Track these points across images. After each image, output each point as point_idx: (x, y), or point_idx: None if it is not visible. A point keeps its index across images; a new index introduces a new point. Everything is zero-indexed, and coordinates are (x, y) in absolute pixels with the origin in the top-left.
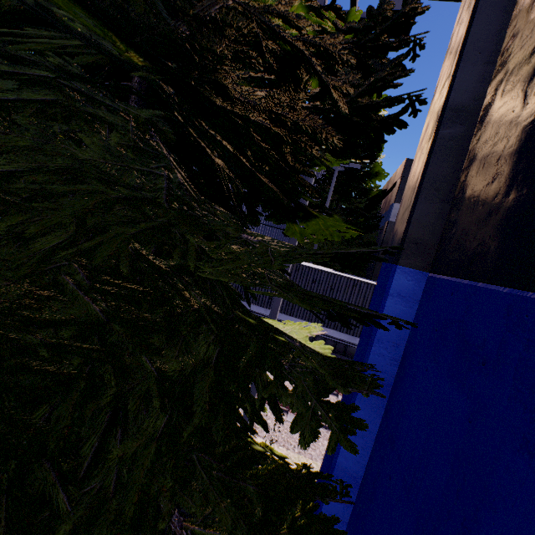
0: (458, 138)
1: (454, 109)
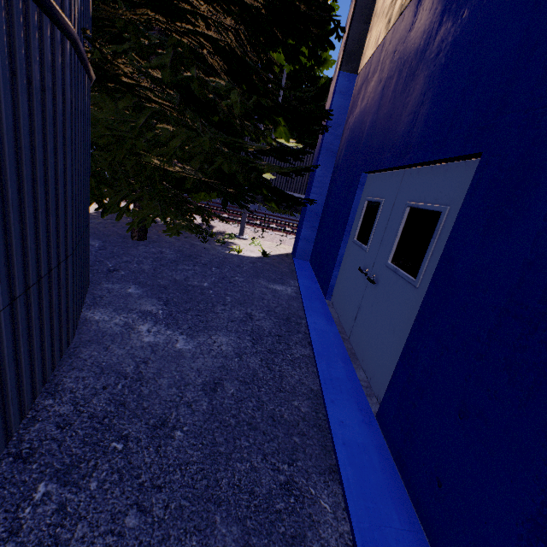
0: None
1: None
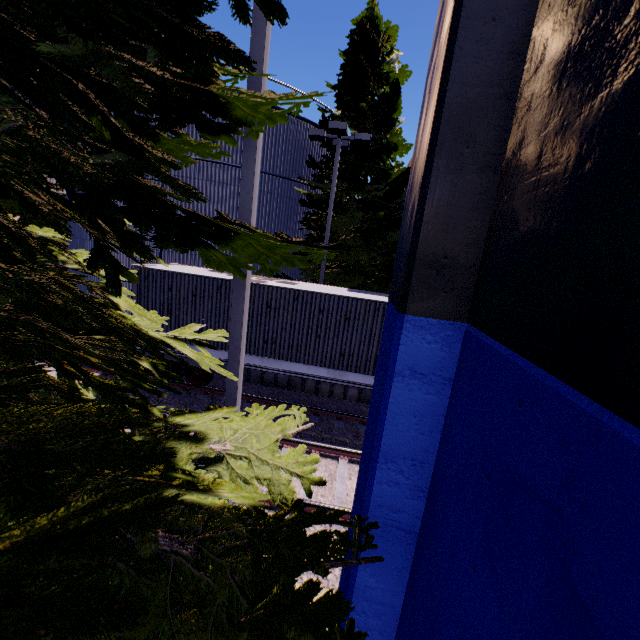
0: (507, 11)
1: None
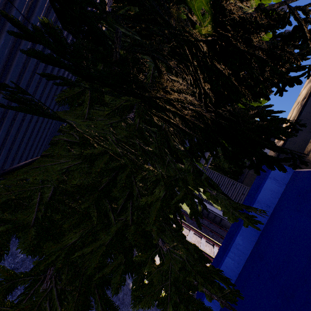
0: None
1: None
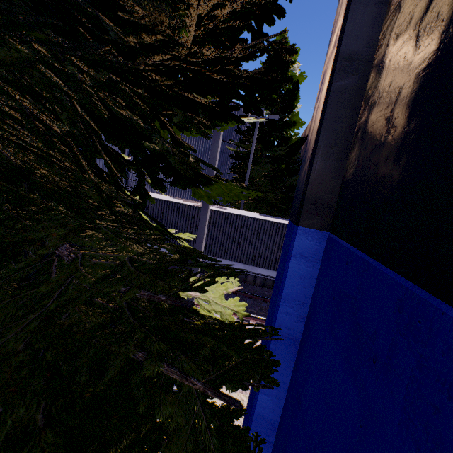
0: (352, 90)
1: (346, 58)
